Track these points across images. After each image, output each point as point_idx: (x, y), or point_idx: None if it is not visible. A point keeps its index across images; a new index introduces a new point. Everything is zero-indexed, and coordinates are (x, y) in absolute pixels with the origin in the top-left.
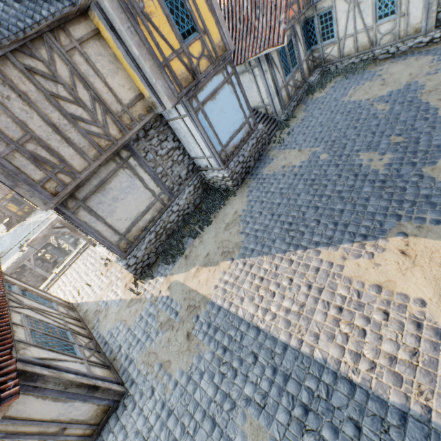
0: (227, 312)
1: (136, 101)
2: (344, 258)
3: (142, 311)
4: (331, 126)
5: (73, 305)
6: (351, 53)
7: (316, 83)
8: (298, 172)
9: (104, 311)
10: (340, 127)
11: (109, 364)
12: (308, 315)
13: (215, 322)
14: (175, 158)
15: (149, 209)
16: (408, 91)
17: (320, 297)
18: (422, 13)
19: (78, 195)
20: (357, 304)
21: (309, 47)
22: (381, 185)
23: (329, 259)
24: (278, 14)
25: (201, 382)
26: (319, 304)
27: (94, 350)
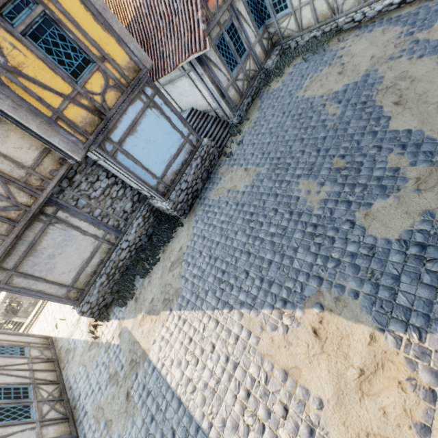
0: (159, 375)
1: (41, 159)
2: (262, 328)
3: (98, 358)
4: (279, 135)
5: (52, 340)
6: (311, 24)
7: (273, 69)
8: (239, 201)
9: (72, 351)
10: (287, 138)
11: (69, 415)
12: (221, 395)
13: (148, 385)
14: (114, 195)
15: (94, 253)
16: (364, 86)
17: (234, 374)
18: None
19: (7, 265)
20: (263, 392)
21: (262, 23)
22: (312, 231)
23: (248, 326)
24: (194, 11)
25: None
26: (232, 383)
27: (57, 400)
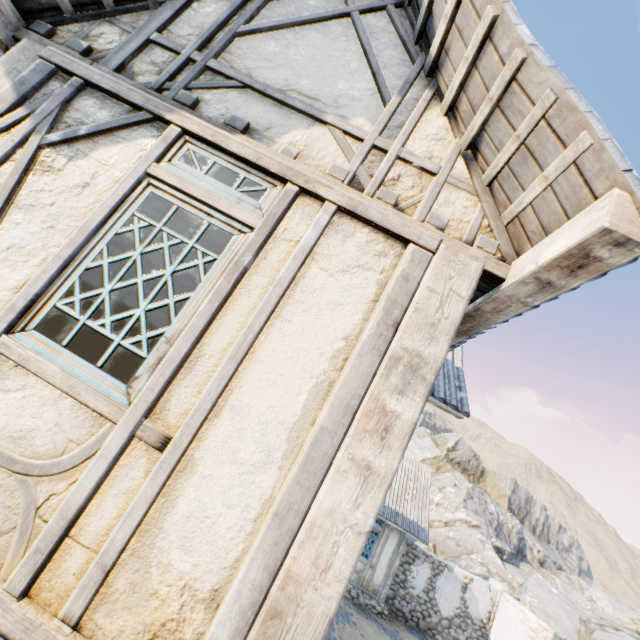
0: None
1: None
2: None
3: None
4: None
5: None
6: None
7: None
8: None
9: None
10: None
11: None
12: None
13: None
14: None
15: None
16: None
17: None
18: (383, 578)
19: None
20: None
21: None
22: None
23: None
24: None
25: None
26: None
27: None
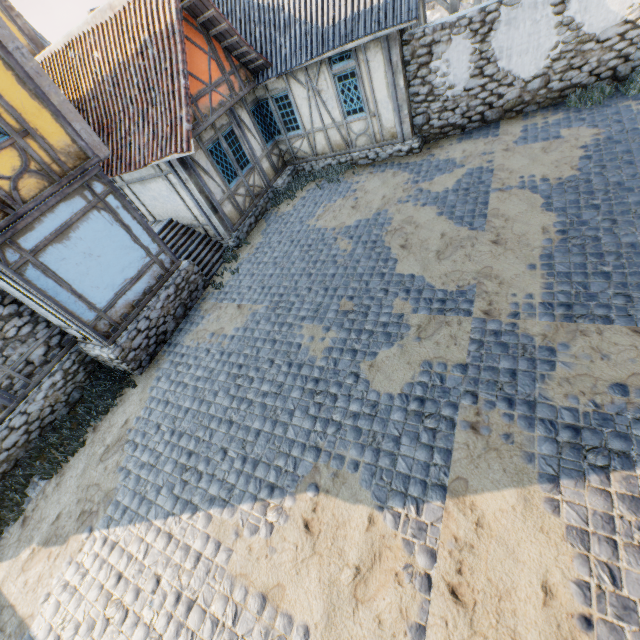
0: None
1: None
2: (237, 534)
3: None
4: (285, 267)
5: None
6: (326, 152)
7: (284, 190)
8: (226, 349)
9: None
10: (294, 272)
11: None
12: None
13: None
14: (11, 334)
15: None
16: (375, 224)
17: (186, 622)
18: (394, 116)
19: None
20: (228, 639)
21: (271, 138)
22: (313, 387)
23: (218, 535)
24: (177, 106)
25: None
26: (181, 638)
27: None
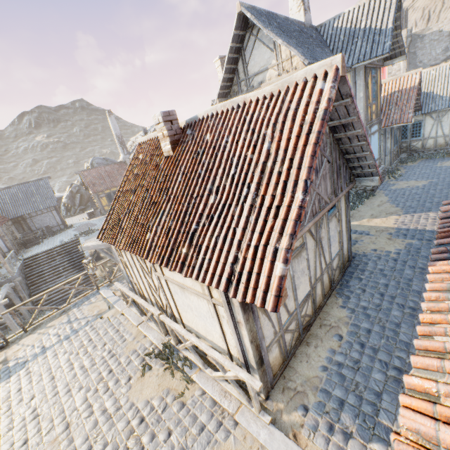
0: (416, 230)
1: None
2: None
3: None
4: (435, 173)
5: None
6: (431, 148)
7: (407, 159)
8: (424, 187)
9: None
10: (443, 174)
11: None
12: None
13: (409, 233)
14: None
15: None
16: None
17: None
18: None
19: None
20: None
21: (401, 139)
22: None
23: None
24: (407, 109)
25: (421, 250)
26: None
27: None
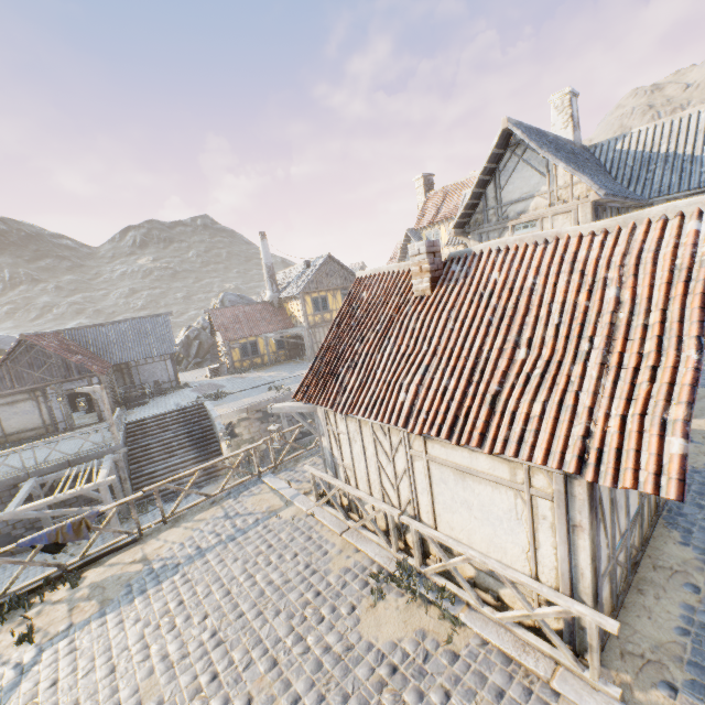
0: None
1: None
2: None
3: None
4: None
5: None
6: None
7: None
8: None
9: None
10: None
11: None
12: None
13: None
14: None
15: None
16: None
17: None
18: None
19: None
20: None
21: None
22: None
23: None
24: None
25: None
26: None
27: None
